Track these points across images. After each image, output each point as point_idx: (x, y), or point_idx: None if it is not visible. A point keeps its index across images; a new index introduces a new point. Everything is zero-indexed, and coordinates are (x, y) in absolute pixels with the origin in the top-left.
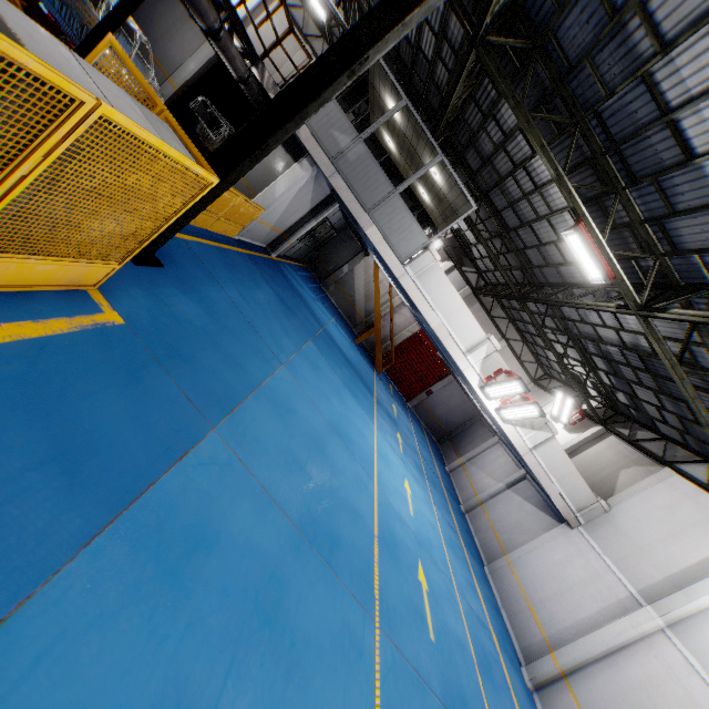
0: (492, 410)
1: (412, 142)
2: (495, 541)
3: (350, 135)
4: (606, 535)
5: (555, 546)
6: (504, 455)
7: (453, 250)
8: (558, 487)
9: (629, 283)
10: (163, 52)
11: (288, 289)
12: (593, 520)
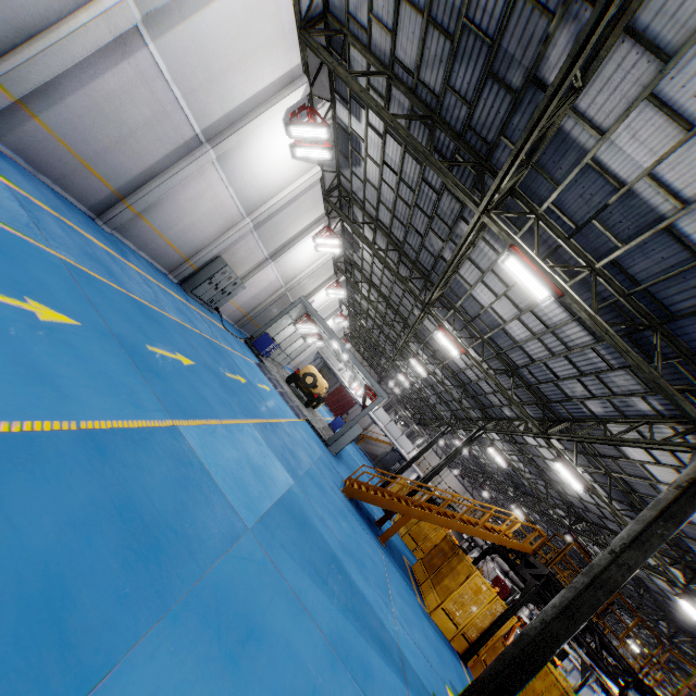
0: None
1: None
2: None
3: None
4: None
5: None
6: None
7: None
8: None
9: None
10: None
11: None
12: None
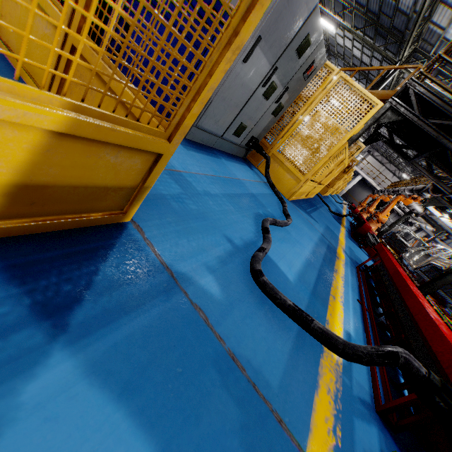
0: None
1: None
2: None
3: None
4: None
5: None
6: None
7: None
8: None
9: None
10: (357, 198)
11: None
12: None
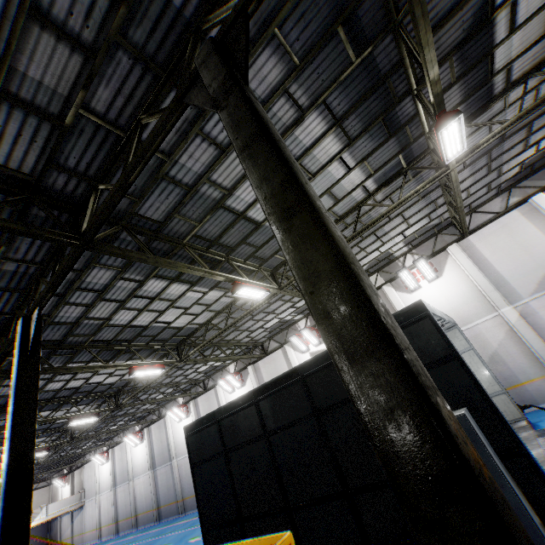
0: None
1: None
2: (82, 535)
3: None
4: (88, 495)
5: (86, 513)
6: (66, 516)
7: None
8: (68, 506)
9: None
10: None
11: None
12: (85, 496)
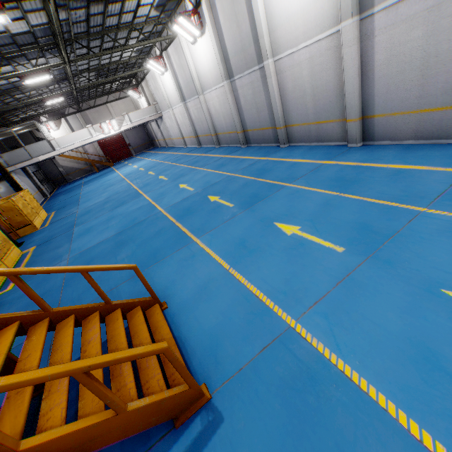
0: (115, 132)
1: (1, 134)
2: (171, 140)
3: (0, 158)
4: (162, 108)
5: (167, 123)
6: (153, 123)
7: (56, 116)
8: (147, 117)
9: (64, 90)
10: None
11: (64, 192)
12: (160, 108)
